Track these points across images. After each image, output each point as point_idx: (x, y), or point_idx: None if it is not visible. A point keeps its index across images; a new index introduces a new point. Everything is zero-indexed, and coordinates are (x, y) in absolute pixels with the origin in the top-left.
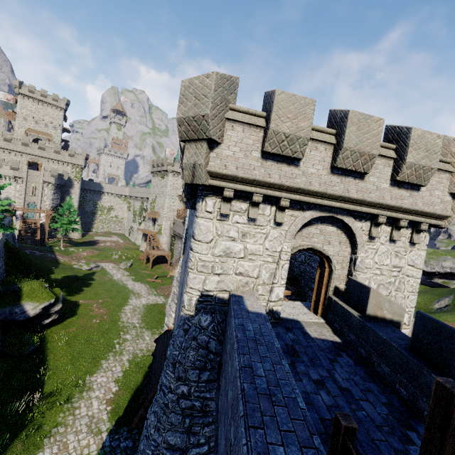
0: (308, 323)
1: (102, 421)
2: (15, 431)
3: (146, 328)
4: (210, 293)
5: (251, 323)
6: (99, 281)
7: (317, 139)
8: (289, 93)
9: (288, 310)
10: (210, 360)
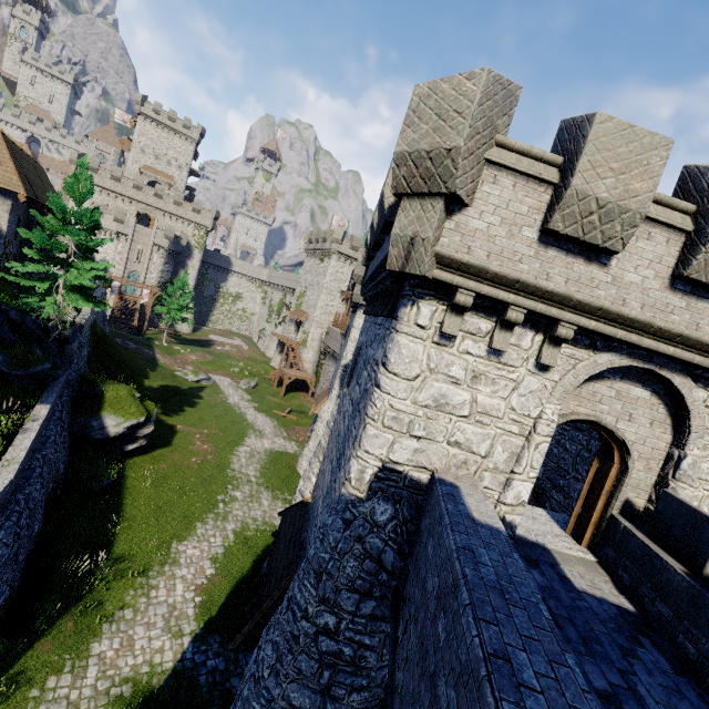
0: (566, 556)
1: (186, 618)
2: (67, 600)
3: (265, 486)
4: (398, 468)
5: (484, 547)
6: (208, 402)
7: (655, 219)
8: (623, 121)
9: (526, 522)
10: (381, 582)
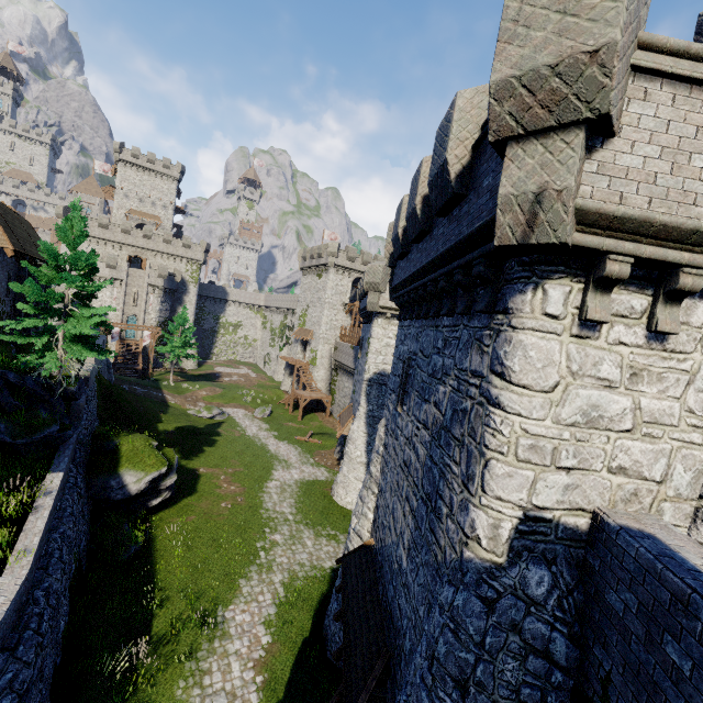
0: None
1: None
2: None
3: (304, 523)
4: (546, 515)
5: None
6: (226, 438)
7: None
8: None
9: None
10: (555, 685)
